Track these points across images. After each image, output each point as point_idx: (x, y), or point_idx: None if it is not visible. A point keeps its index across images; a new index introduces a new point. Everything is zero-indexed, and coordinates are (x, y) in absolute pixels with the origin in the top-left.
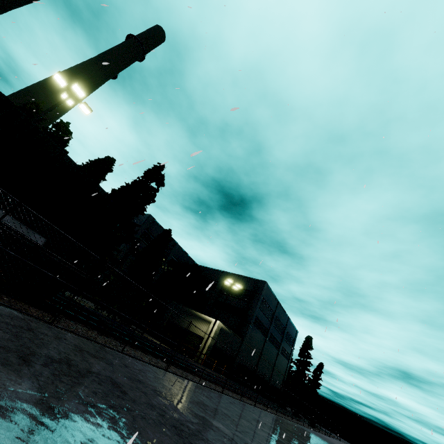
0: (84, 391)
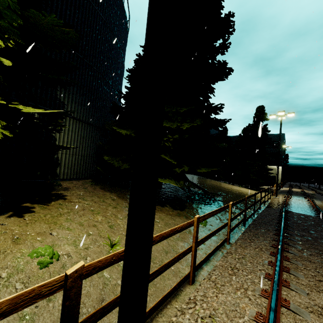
0: None
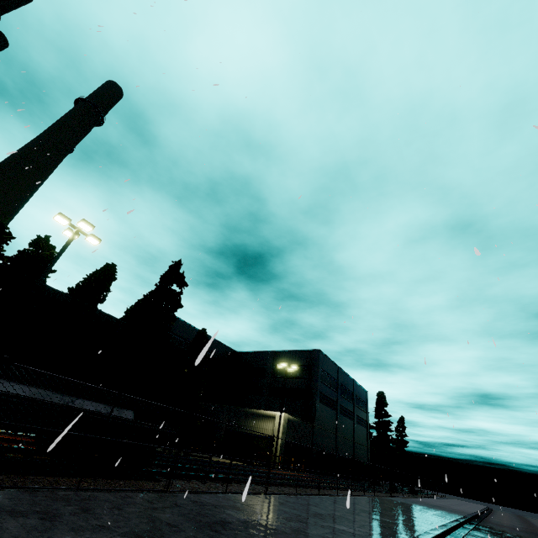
0: (260, 537)
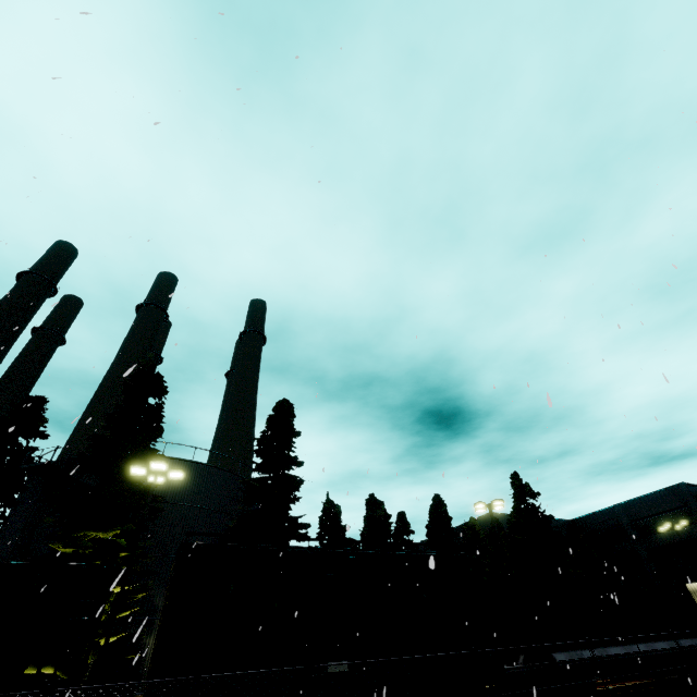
0: None
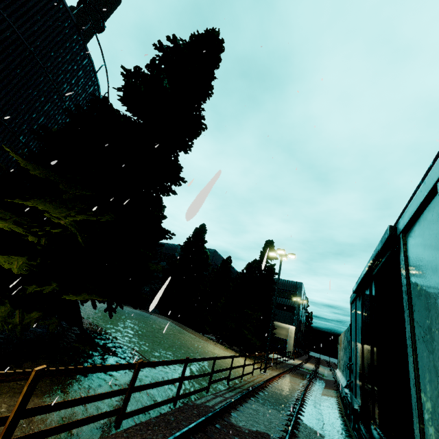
0: None
